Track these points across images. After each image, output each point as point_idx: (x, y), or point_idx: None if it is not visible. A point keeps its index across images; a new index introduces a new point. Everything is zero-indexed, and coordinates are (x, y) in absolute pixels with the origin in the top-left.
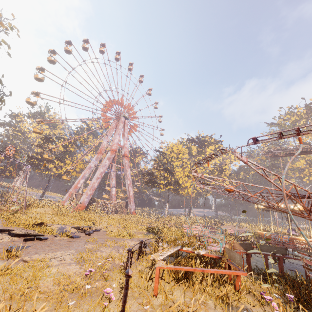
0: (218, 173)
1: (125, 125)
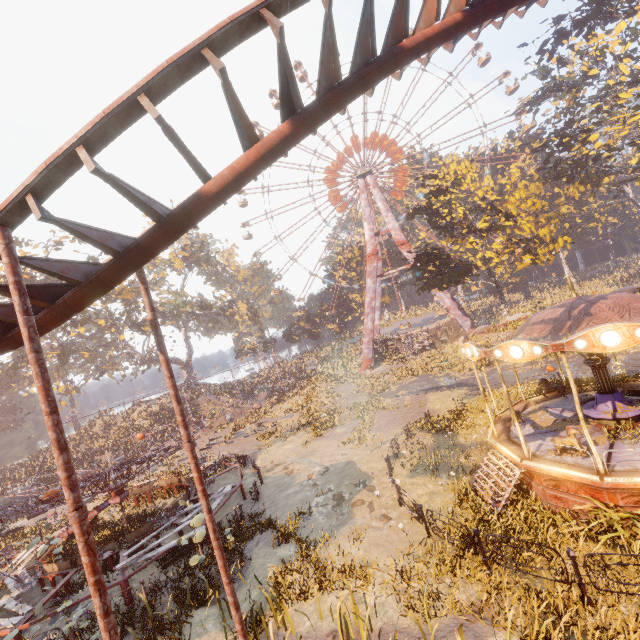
0: None
1: (370, 188)
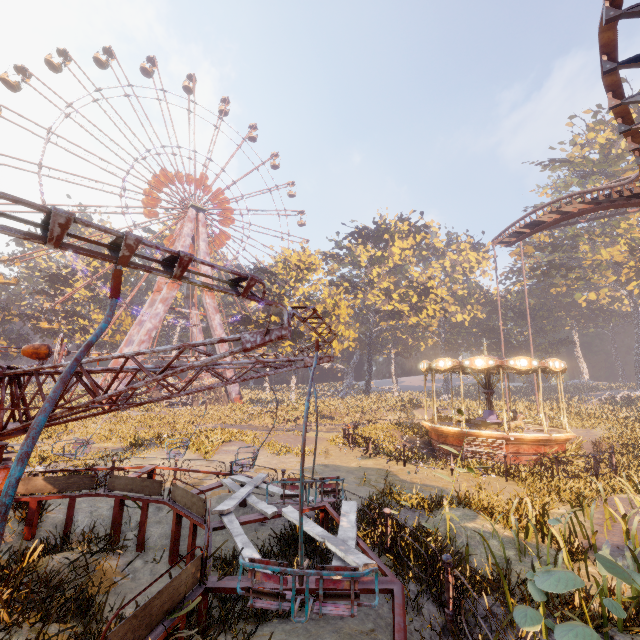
0: (418, 298)
1: (199, 224)
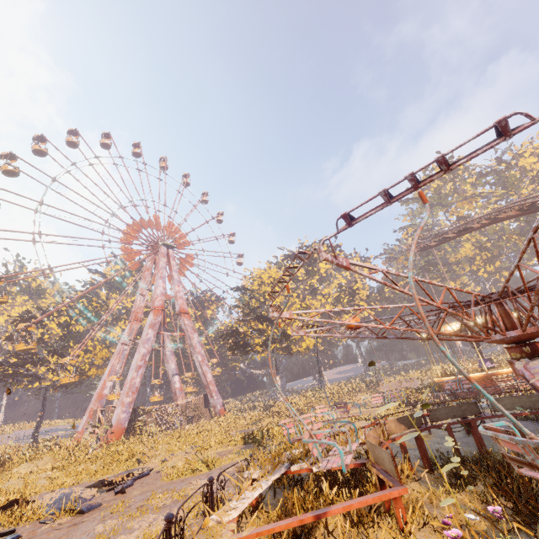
0: (349, 299)
1: (170, 258)
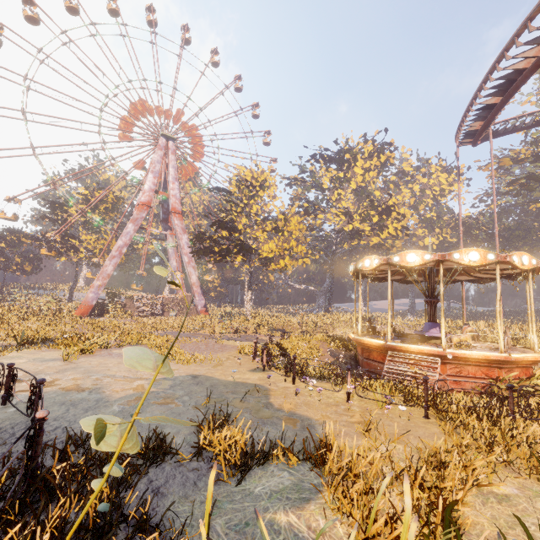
0: (379, 217)
1: (169, 152)
